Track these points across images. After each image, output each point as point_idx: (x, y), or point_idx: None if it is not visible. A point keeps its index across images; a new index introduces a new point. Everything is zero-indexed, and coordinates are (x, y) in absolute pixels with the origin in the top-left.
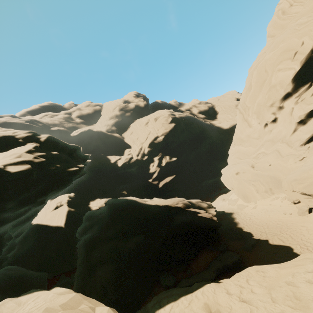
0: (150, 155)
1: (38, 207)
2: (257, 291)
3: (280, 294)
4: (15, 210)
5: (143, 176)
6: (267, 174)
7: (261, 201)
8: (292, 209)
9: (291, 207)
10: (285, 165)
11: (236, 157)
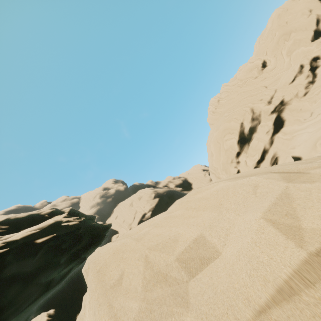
0: None
1: (28, 318)
2: None
3: None
4: (63, 268)
5: None
6: None
7: None
8: None
9: None
10: None
11: None
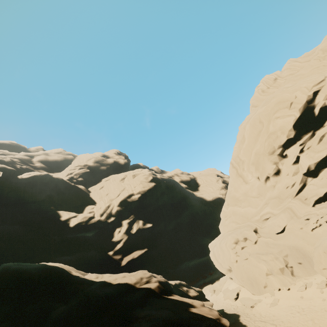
0: (119, 216)
1: None
2: None
3: None
4: None
5: (101, 246)
6: (283, 243)
7: (282, 290)
8: None
9: None
10: (306, 229)
11: (232, 221)
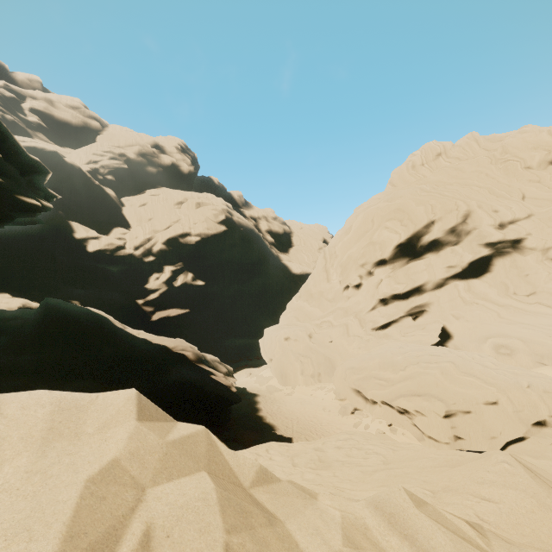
0: (162, 258)
1: None
2: (277, 459)
3: (305, 459)
4: None
5: (128, 289)
6: (324, 352)
7: (302, 387)
8: (334, 405)
9: (335, 403)
10: (348, 348)
11: (295, 316)
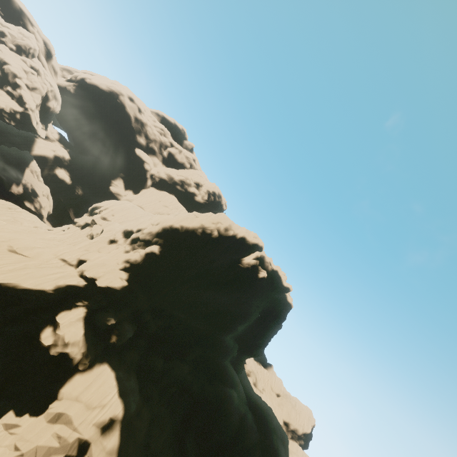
0: None
1: None
2: None
3: None
4: None
5: None
6: None
7: None
8: None
9: None
10: None
11: None
